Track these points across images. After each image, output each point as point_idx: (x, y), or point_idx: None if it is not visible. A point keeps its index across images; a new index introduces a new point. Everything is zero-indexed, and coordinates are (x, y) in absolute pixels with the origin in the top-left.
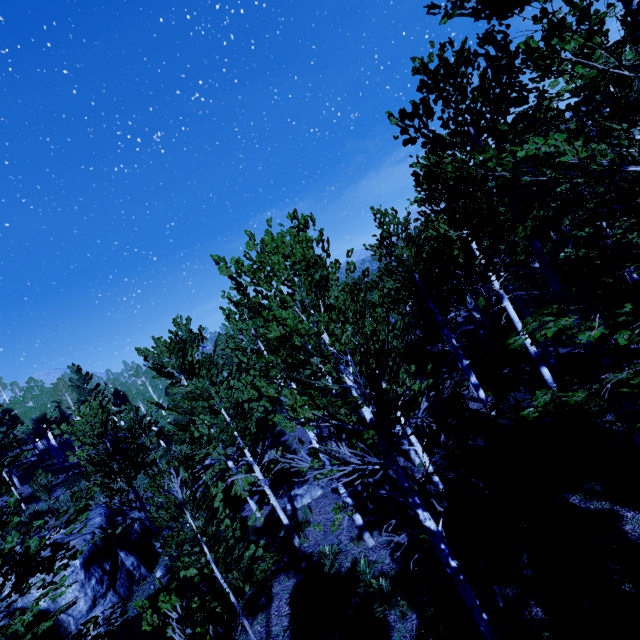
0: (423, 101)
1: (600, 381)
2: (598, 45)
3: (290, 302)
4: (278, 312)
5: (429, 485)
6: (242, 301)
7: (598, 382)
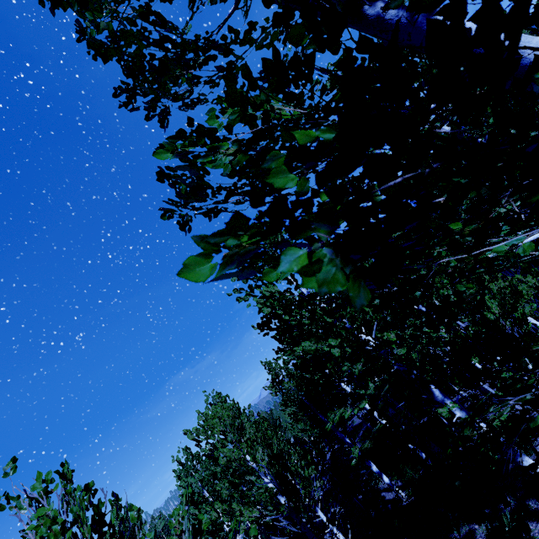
0: (265, 321)
1: (372, 433)
2: (305, 317)
3: (226, 443)
4: (222, 449)
5: (324, 529)
6: (189, 459)
7: (371, 433)
